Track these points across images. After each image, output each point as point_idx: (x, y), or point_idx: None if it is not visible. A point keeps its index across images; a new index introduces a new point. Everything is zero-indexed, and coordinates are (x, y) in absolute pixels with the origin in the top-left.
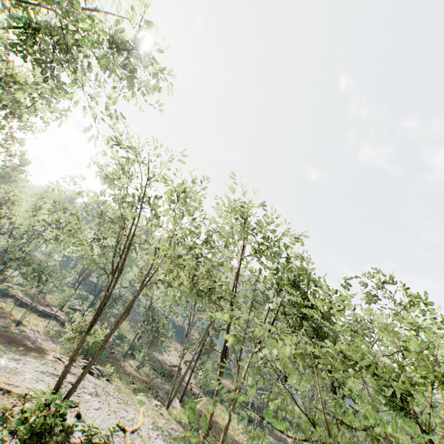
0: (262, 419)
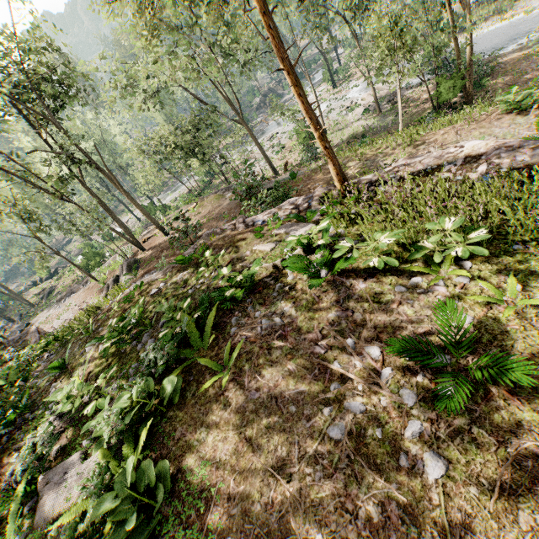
0: None
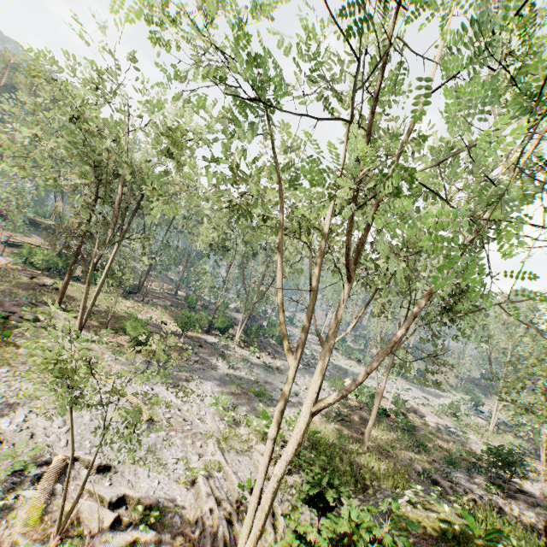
0: (142, 286)
